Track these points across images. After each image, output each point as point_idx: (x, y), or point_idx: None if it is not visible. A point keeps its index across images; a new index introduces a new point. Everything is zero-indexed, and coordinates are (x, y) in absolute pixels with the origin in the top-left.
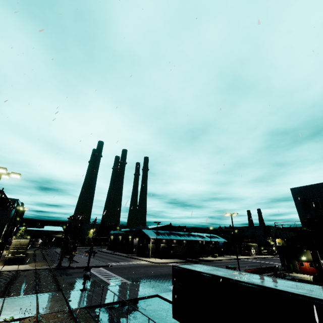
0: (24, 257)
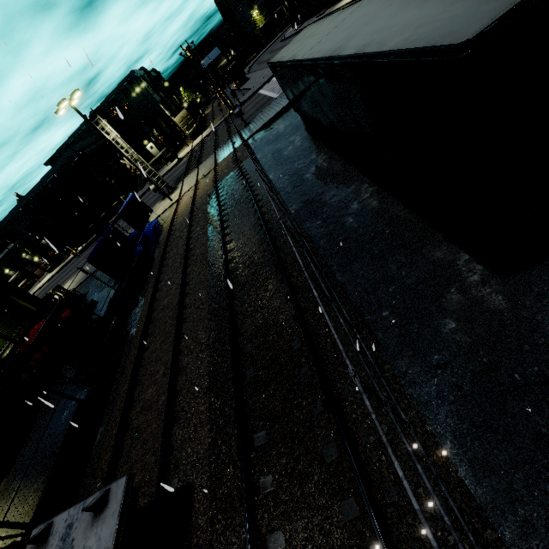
0: (205, 121)
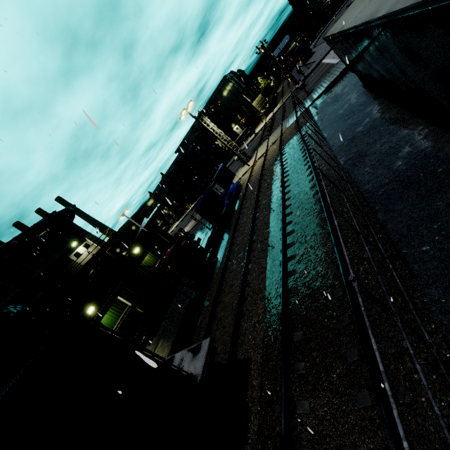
0: (276, 99)
